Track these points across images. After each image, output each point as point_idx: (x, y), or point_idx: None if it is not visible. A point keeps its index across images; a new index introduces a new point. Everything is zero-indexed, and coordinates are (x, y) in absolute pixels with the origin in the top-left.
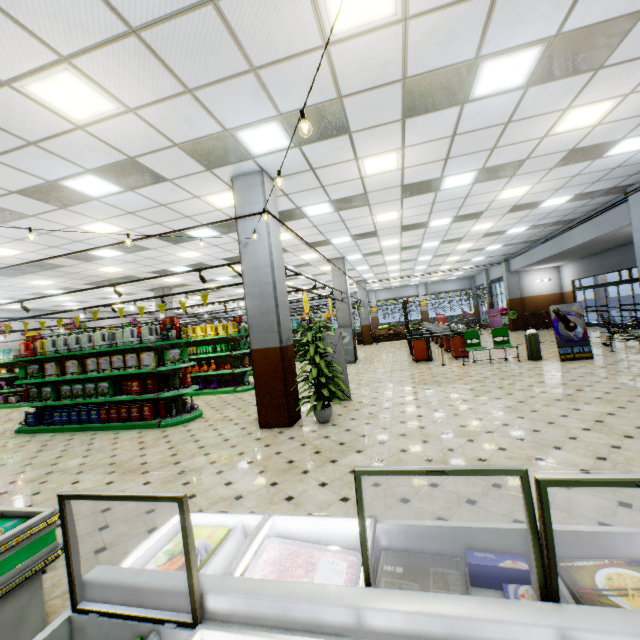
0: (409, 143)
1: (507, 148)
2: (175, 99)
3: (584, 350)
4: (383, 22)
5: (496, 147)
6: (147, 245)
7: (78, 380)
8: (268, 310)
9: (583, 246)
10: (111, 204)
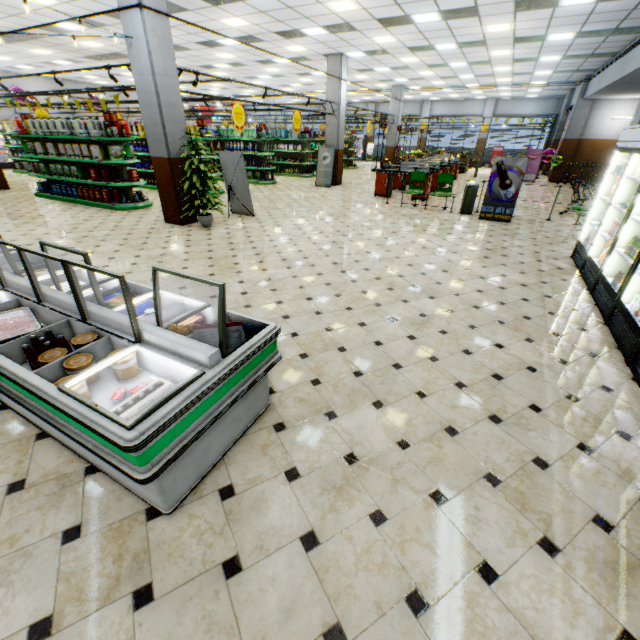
0: None
1: None
2: None
3: (506, 212)
4: None
5: None
6: (100, 21)
7: (64, 161)
8: (156, 121)
9: None
10: None
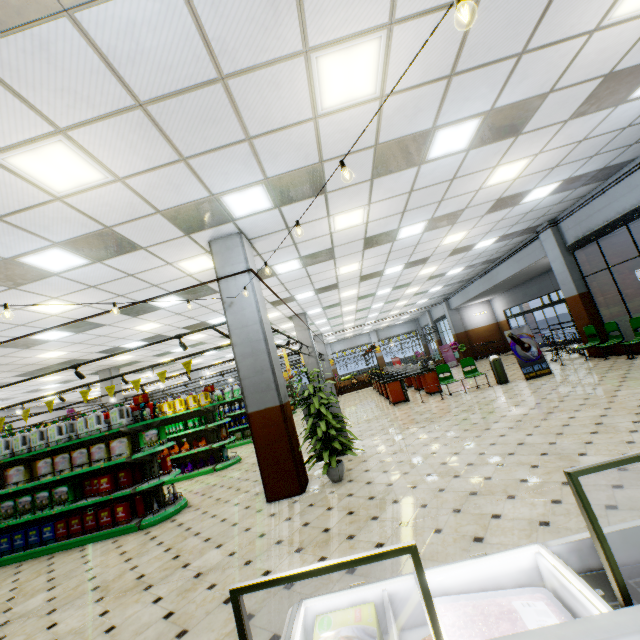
0: (375, 199)
1: (451, 200)
2: (168, 167)
3: (543, 367)
4: (364, 99)
5: (443, 200)
6: (102, 321)
7: (21, 491)
8: (262, 368)
9: (509, 279)
10: (72, 279)
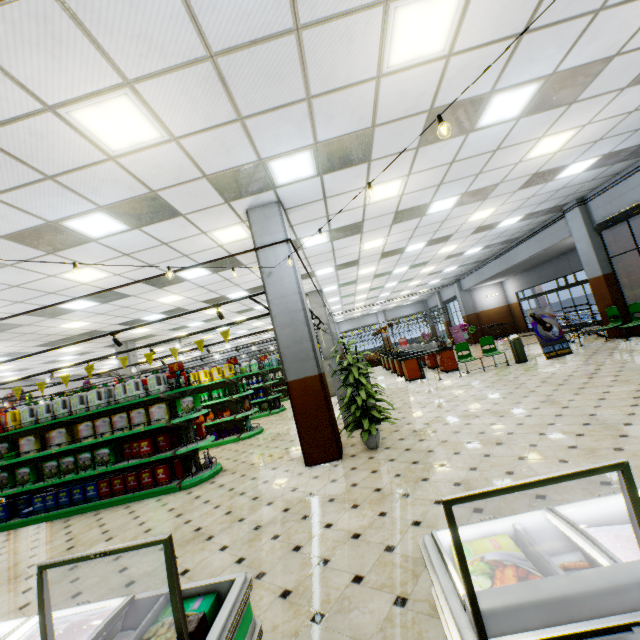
0: (415, 170)
1: (489, 173)
2: (224, 127)
3: (563, 346)
4: (431, 57)
5: (481, 172)
6: (129, 291)
7: (61, 453)
8: (301, 338)
9: (527, 260)
10: (109, 245)
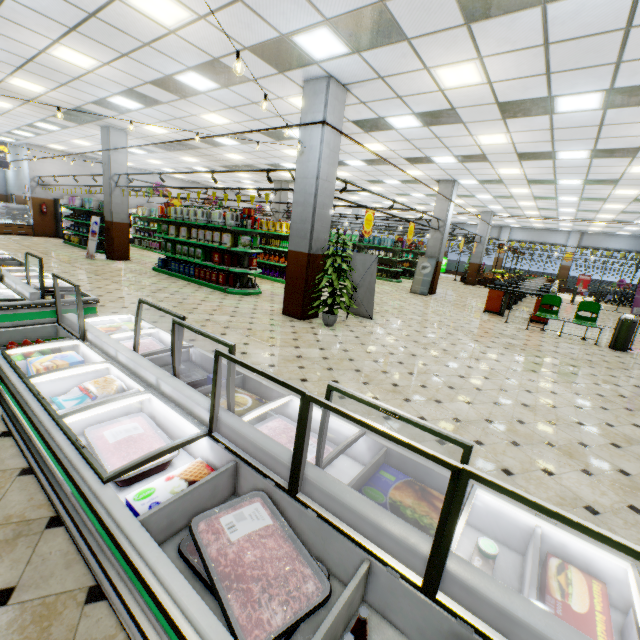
0: (486, 52)
1: None
2: (231, 7)
3: None
4: None
5: (622, 61)
6: (255, 139)
7: (189, 243)
8: (306, 219)
9: None
10: (215, 98)
